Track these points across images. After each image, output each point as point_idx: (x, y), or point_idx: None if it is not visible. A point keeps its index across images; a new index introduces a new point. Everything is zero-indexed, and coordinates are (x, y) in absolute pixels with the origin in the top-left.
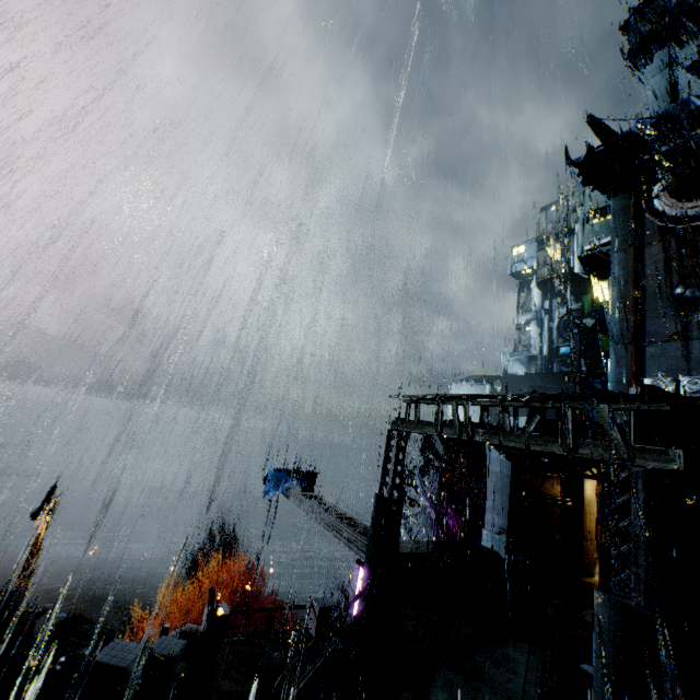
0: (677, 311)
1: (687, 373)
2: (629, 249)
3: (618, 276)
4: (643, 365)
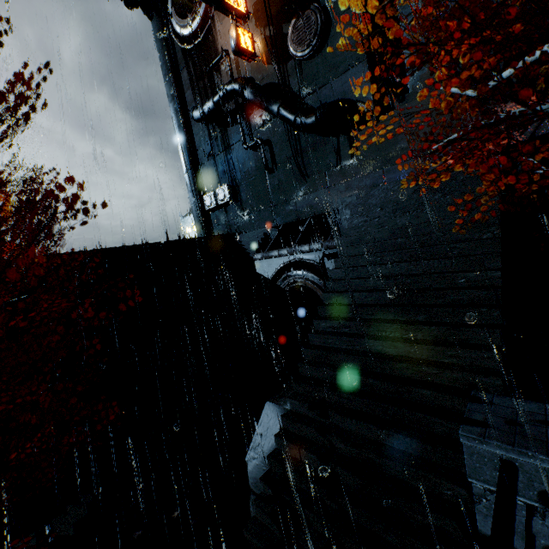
0: (206, 132)
1: (220, 185)
2: (171, 78)
3: (173, 106)
4: (203, 185)
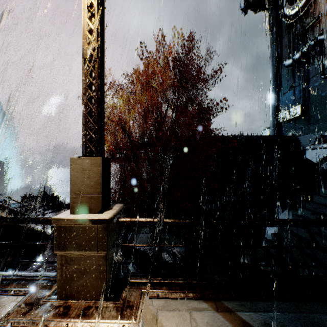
0: (292, 72)
1: (294, 106)
2: (275, 44)
3: (272, 61)
4: (281, 107)
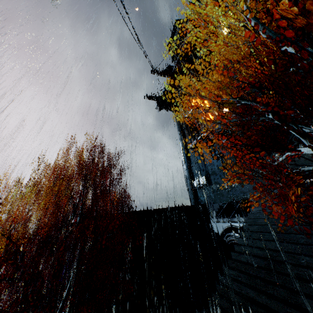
0: (194, 152)
1: (201, 176)
2: (180, 132)
3: (181, 142)
4: (193, 176)
